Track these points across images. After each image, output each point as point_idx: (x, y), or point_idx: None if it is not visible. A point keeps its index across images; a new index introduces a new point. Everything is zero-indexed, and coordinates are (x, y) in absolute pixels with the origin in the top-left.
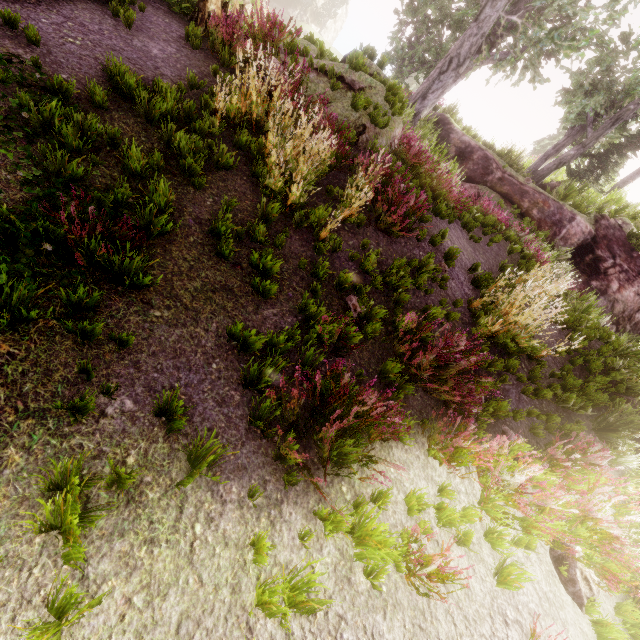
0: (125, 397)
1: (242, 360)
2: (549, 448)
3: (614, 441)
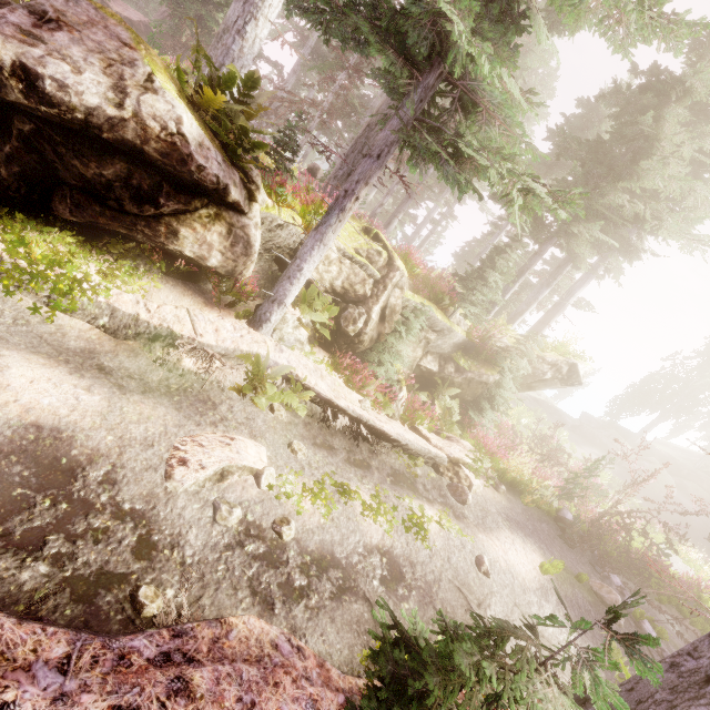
0: None
1: None
2: None
3: None
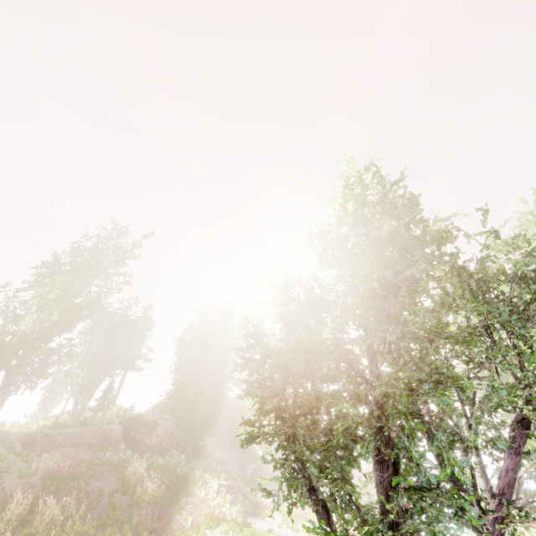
0: None
1: None
2: (188, 512)
3: (196, 494)
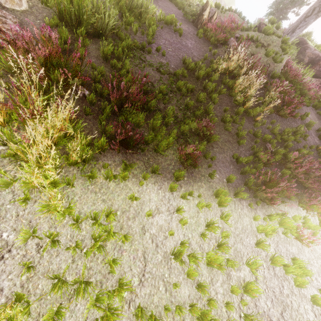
0: (216, 174)
1: (237, 165)
2: None
3: None
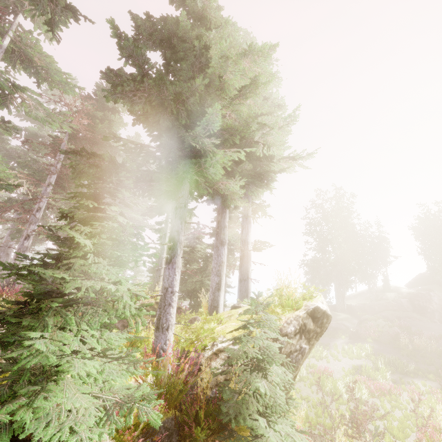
0: None
1: None
2: None
3: None
